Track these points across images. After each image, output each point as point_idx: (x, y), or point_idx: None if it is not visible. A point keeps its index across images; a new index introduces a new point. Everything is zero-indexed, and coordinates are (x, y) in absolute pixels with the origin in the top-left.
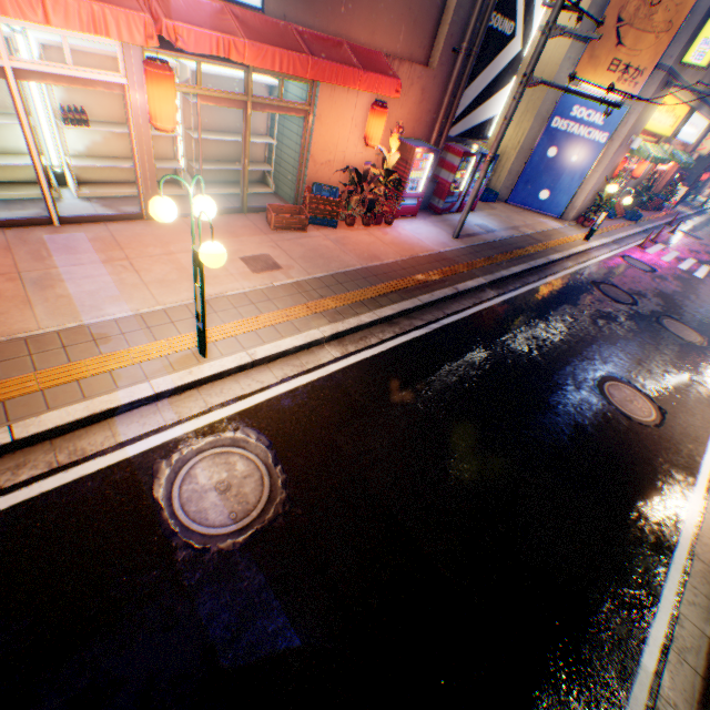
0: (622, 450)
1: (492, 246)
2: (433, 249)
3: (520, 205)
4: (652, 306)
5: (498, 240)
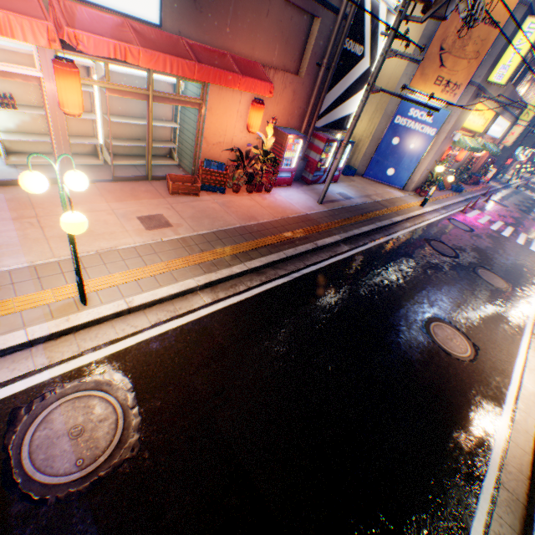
0: (443, 384)
1: (348, 210)
2: (301, 211)
3: (373, 179)
4: (470, 259)
5: (354, 205)
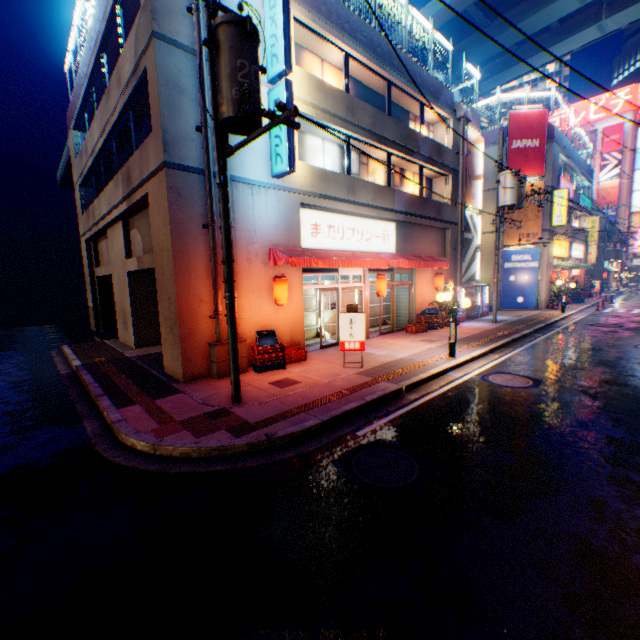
0: None
1: (515, 322)
2: (489, 327)
3: (508, 309)
4: (632, 325)
5: (515, 320)
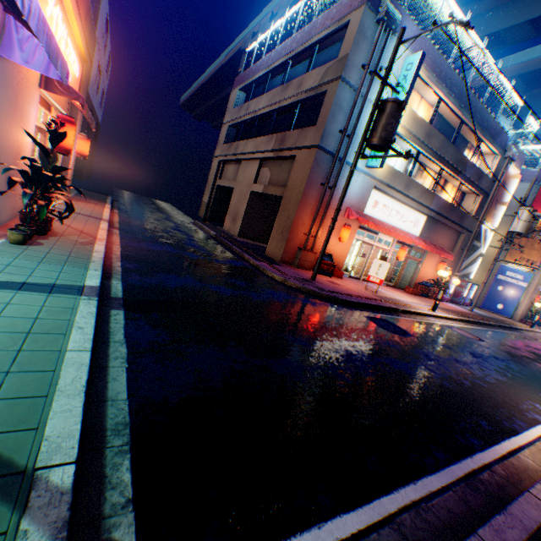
0: None
1: (487, 317)
2: (465, 311)
3: (487, 309)
4: None
5: (488, 316)
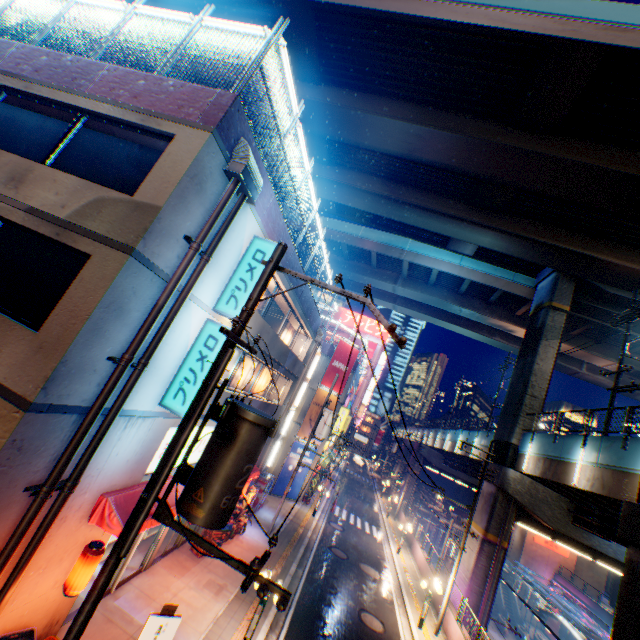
0: None
1: (285, 534)
2: (266, 545)
3: (278, 494)
4: (354, 555)
5: (284, 527)
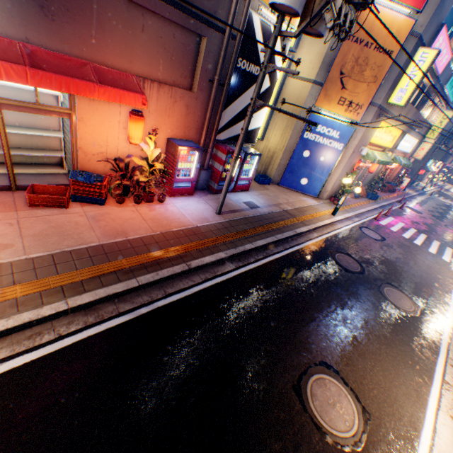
0: None
1: (249, 220)
2: (191, 223)
3: (288, 187)
4: (377, 273)
5: (258, 214)
